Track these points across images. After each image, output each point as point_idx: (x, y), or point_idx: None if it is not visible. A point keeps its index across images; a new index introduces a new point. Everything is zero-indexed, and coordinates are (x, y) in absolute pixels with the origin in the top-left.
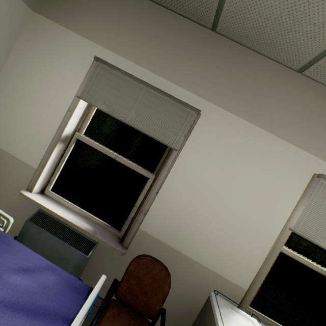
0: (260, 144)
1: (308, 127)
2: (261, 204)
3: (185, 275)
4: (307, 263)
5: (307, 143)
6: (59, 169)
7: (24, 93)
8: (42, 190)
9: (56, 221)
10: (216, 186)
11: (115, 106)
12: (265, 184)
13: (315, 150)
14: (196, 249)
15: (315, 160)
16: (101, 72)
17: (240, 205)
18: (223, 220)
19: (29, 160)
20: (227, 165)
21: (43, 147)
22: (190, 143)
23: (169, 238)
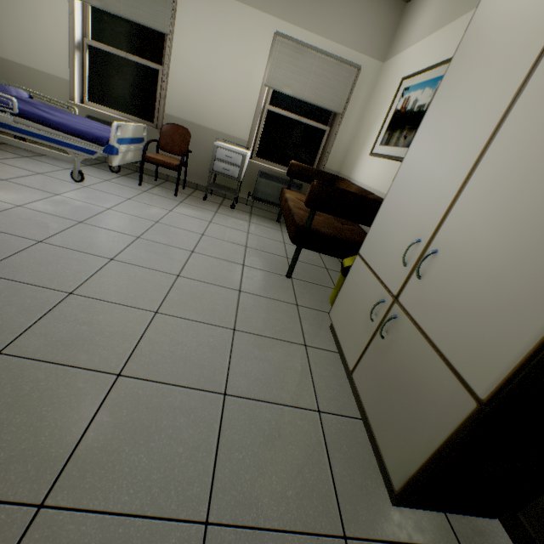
0: (231, 15)
1: None
2: (243, 70)
3: (206, 141)
4: (287, 114)
5: (265, 5)
6: (86, 79)
7: (22, 4)
8: (81, 102)
9: (104, 121)
10: (208, 63)
11: (106, 0)
12: (242, 52)
13: (272, 11)
14: (208, 119)
15: (274, 21)
16: None
17: (229, 75)
18: (220, 91)
19: (60, 73)
20: (212, 41)
21: (65, 58)
22: (178, 27)
23: (188, 115)
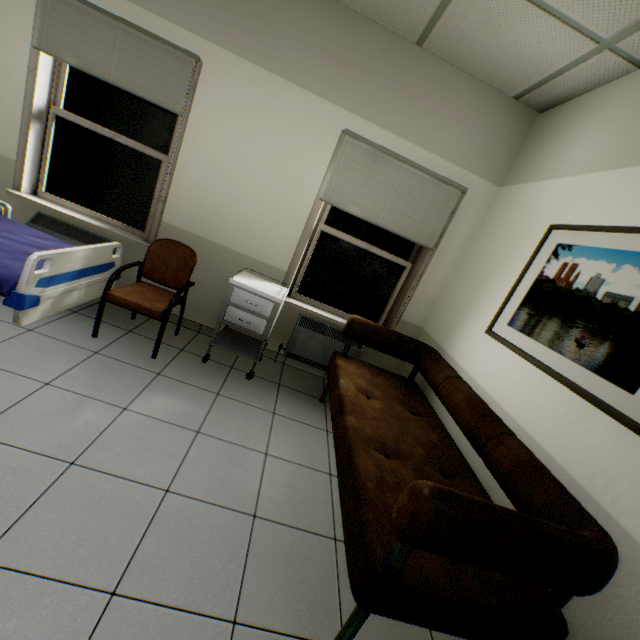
0: (279, 99)
1: (332, 70)
2: (289, 175)
3: (222, 266)
4: (350, 240)
5: (333, 93)
6: (47, 161)
7: None
8: (33, 192)
9: (64, 224)
10: (238, 159)
11: (89, 59)
12: (291, 150)
13: (342, 101)
14: (229, 236)
15: (343, 114)
16: (55, 5)
17: (267, 179)
18: (252, 200)
19: (3, 150)
20: (246, 131)
21: (14, 130)
22: (198, 106)
23: (198, 228)
